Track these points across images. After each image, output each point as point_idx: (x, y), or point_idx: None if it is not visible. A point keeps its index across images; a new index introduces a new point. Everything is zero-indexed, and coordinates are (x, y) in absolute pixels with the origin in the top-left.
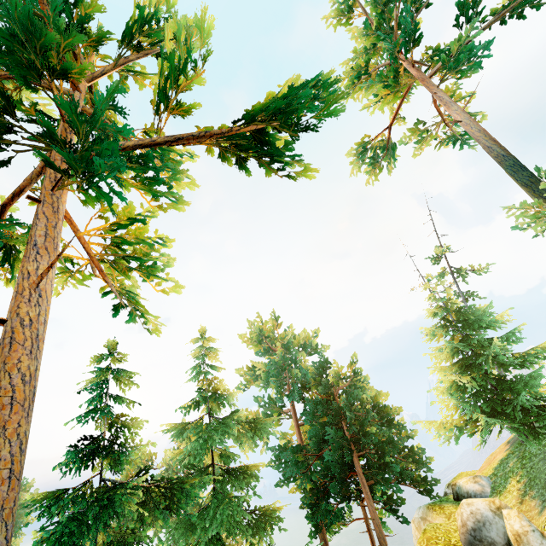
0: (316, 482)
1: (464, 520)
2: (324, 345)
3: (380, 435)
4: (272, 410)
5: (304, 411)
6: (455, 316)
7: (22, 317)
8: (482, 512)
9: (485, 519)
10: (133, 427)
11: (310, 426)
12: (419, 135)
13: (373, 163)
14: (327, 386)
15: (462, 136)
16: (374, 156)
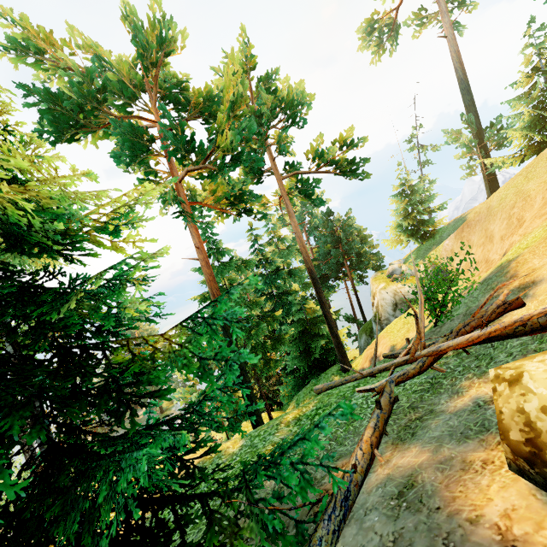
0: (322, 274)
1: (389, 271)
2: (328, 200)
3: (360, 249)
4: (295, 242)
5: (318, 241)
6: (408, 189)
7: (299, 232)
8: (395, 268)
9: (395, 269)
10: (267, 255)
11: (317, 249)
12: (420, 20)
13: (378, 43)
14: (331, 227)
15: (454, 24)
16: (380, 34)
